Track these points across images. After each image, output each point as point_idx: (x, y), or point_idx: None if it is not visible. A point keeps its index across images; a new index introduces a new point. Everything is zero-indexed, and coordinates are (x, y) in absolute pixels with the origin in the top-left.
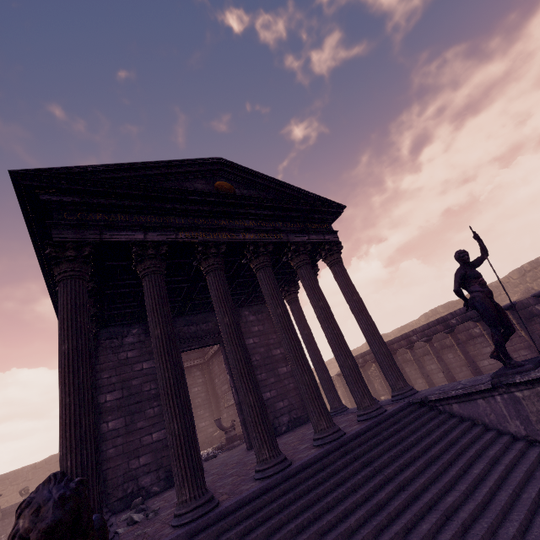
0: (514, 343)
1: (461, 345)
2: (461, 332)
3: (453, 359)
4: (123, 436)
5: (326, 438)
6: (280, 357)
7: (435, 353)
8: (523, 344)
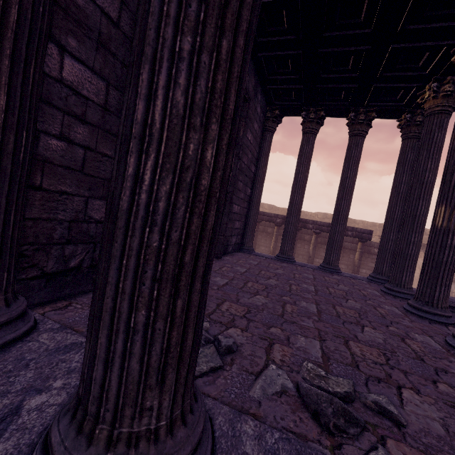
0: (343, 259)
1: None
2: (321, 237)
3: (299, 248)
4: (92, 129)
5: (451, 318)
6: (252, 176)
7: (316, 243)
8: (347, 262)
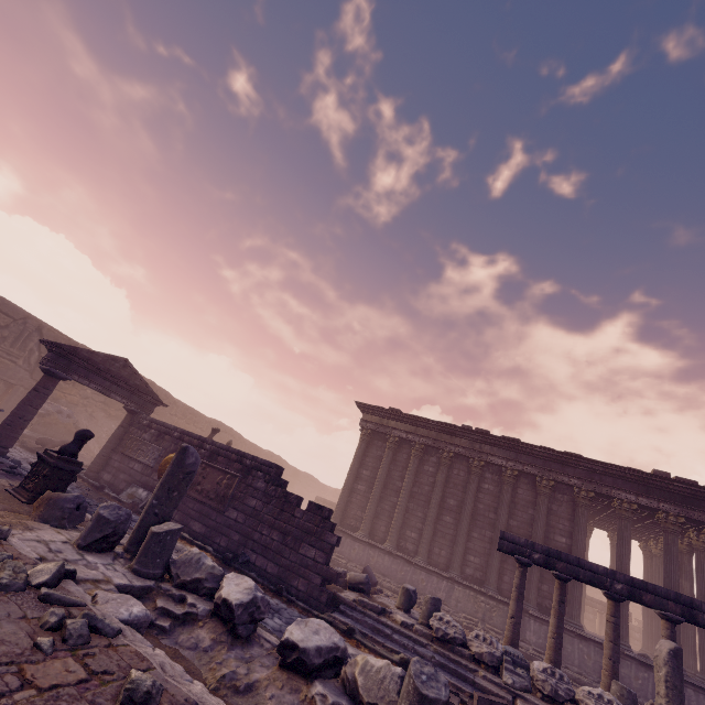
0: None
1: (601, 625)
2: None
3: None
4: None
5: None
6: None
7: None
8: None
